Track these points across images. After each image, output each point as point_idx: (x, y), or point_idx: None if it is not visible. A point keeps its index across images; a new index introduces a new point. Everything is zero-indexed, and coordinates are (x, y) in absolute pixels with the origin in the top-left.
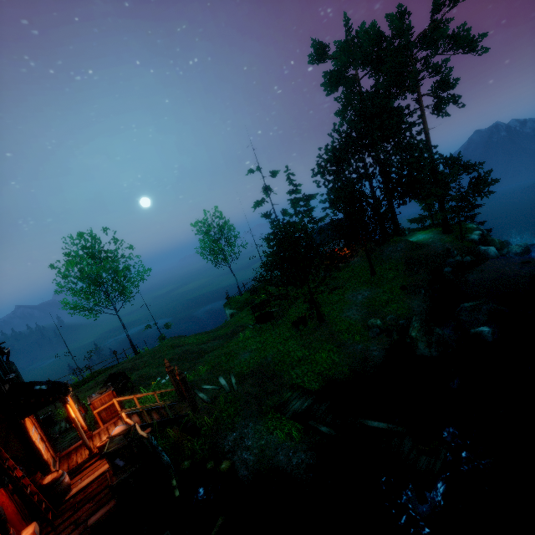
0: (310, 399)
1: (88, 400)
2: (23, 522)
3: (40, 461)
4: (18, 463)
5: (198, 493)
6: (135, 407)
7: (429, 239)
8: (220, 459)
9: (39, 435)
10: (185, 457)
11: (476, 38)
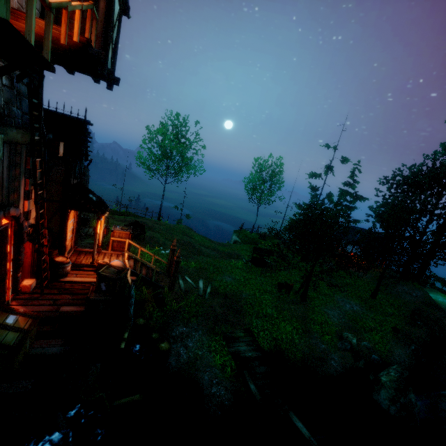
0: (256, 353)
1: (112, 227)
2: (29, 274)
3: (63, 243)
4: (50, 235)
5: (135, 346)
6: (135, 254)
7: None
8: (164, 337)
9: (73, 227)
10: (143, 315)
11: None
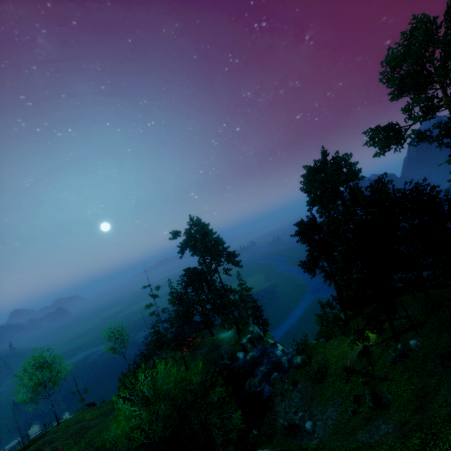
0: None
1: None
2: None
3: None
4: None
5: None
6: None
7: (227, 338)
8: None
9: None
10: None
11: (231, 252)
